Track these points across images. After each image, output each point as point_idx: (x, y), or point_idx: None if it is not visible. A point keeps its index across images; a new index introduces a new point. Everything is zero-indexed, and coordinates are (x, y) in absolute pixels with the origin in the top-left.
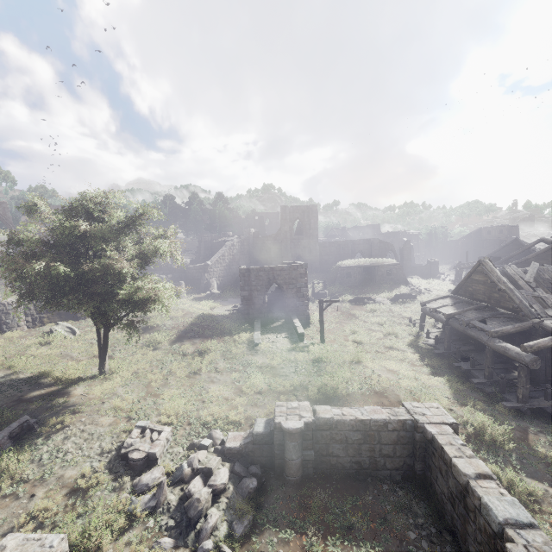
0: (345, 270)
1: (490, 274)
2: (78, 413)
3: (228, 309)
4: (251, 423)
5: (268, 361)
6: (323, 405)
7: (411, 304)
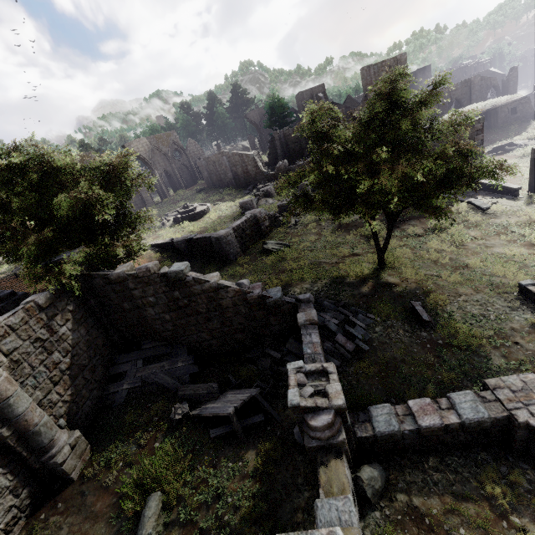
0: None
1: None
2: (432, 292)
3: None
4: None
5: (526, 218)
6: None
7: None
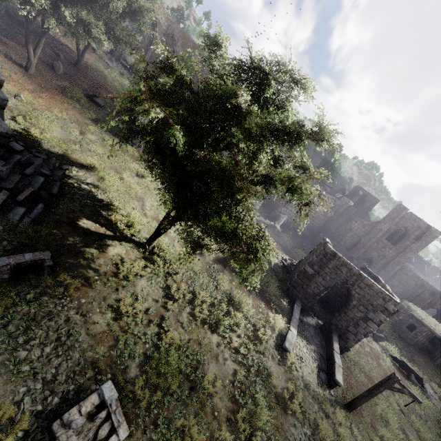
0: (412, 319)
1: None
2: (88, 285)
3: (278, 256)
4: None
5: (285, 396)
6: None
7: None
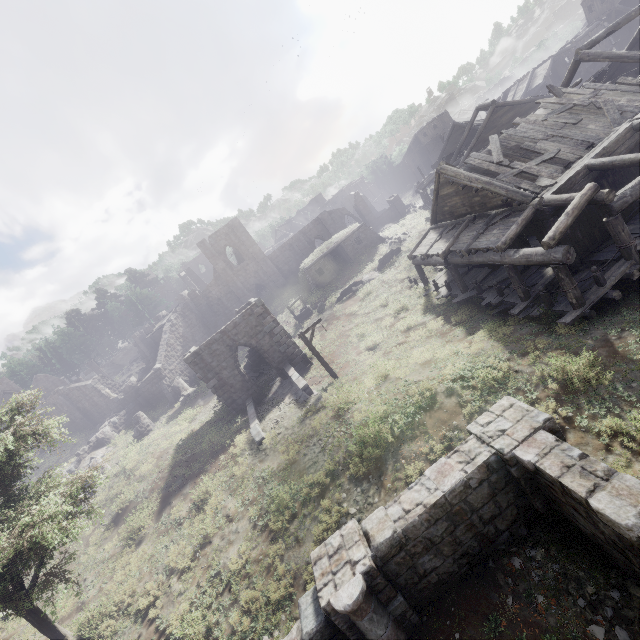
0: (313, 269)
1: (457, 180)
2: None
3: (213, 405)
4: (304, 581)
5: (284, 459)
6: (372, 514)
7: (400, 260)
